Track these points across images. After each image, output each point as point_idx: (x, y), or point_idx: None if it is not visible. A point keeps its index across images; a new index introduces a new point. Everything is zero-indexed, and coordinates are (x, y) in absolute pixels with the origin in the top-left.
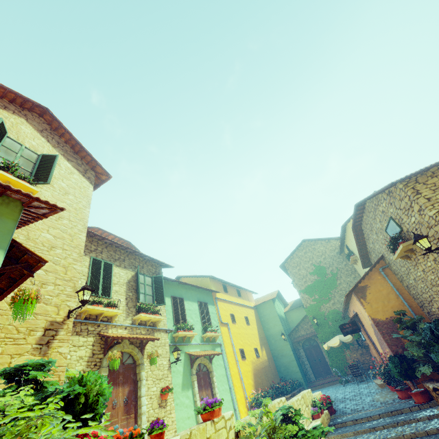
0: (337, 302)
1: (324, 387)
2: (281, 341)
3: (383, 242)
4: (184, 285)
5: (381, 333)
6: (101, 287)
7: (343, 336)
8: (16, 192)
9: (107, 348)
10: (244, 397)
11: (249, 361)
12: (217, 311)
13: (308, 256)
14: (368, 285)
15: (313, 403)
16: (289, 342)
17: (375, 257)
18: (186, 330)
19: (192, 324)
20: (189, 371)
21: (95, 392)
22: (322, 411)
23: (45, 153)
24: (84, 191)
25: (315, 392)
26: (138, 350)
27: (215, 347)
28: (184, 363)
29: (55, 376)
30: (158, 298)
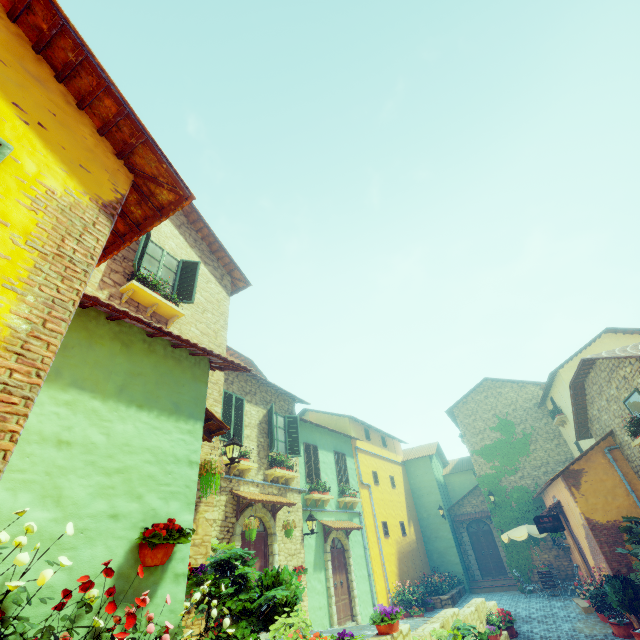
0: (527, 475)
1: (493, 592)
2: (437, 517)
3: (617, 415)
4: (318, 427)
5: (597, 540)
6: (233, 430)
7: (533, 528)
8: (216, 356)
9: (240, 511)
10: (385, 589)
11: (393, 540)
12: (356, 466)
13: (489, 403)
14: (584, 469)
15: (489, 619)
16: (448, 520)
17: (599, 429)
18: (321, 492)
19: (327, 482)
20: (322, 546)
21: (291, 592)
22: (501, 631)
23: (184, 257)
24: (222, 306)
25: (481, 596)
26: (271, 515)
27: (352, 516)
28: (316, 535)
29: (203, 547)
30: (292, 447)
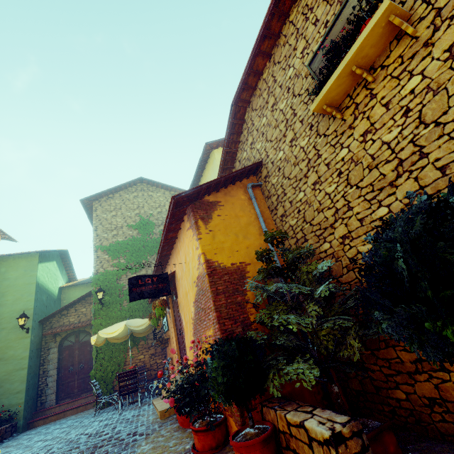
0: (150, 273)
1: (62, 419)
2: (15, 331)
3: (282, 119)
4: None
5: (213, 290)
6: None
7: (135, 321)
8: None
9: None
10: None
11: None
12: None
13: (137, 203)
14: (220, 202)
15: None
16: (32, 333)
17: None
18: None
19: None
20: None
21: None
22: None
23: None
24: None
25: (33, 432)
26: None
27: None
28: None
29: None
30: None
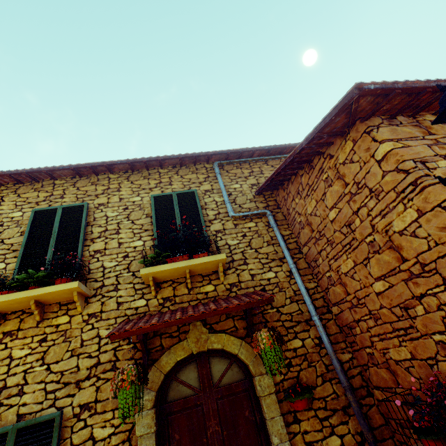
0: None
1: None
2: None
3: None
4: None
5: None
6: None
7: None
8: None
9: None
10: None
11: None
12: None
13: None
14: None
15: None
16: None
17: None
18: None
19: None
20: None
21: None
22: None
23: None
24: None
25: None
26: None
27: None
28: None
29: None
30: None
